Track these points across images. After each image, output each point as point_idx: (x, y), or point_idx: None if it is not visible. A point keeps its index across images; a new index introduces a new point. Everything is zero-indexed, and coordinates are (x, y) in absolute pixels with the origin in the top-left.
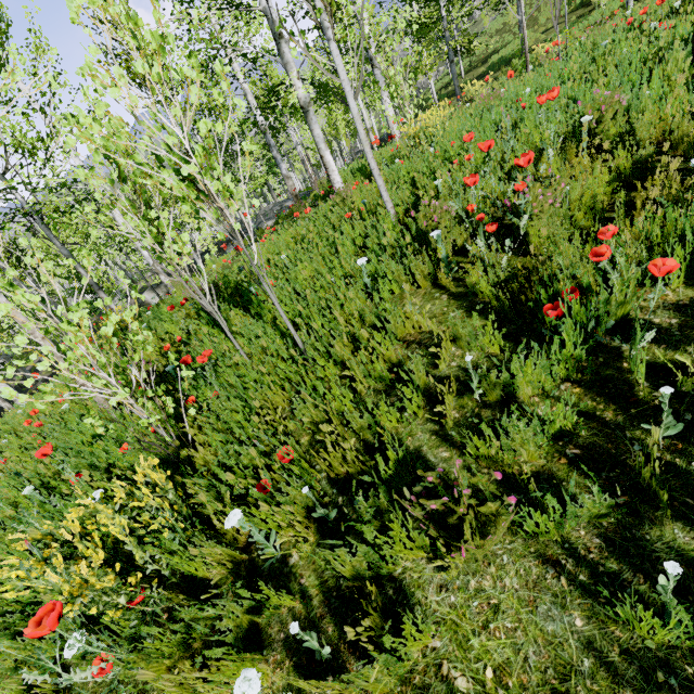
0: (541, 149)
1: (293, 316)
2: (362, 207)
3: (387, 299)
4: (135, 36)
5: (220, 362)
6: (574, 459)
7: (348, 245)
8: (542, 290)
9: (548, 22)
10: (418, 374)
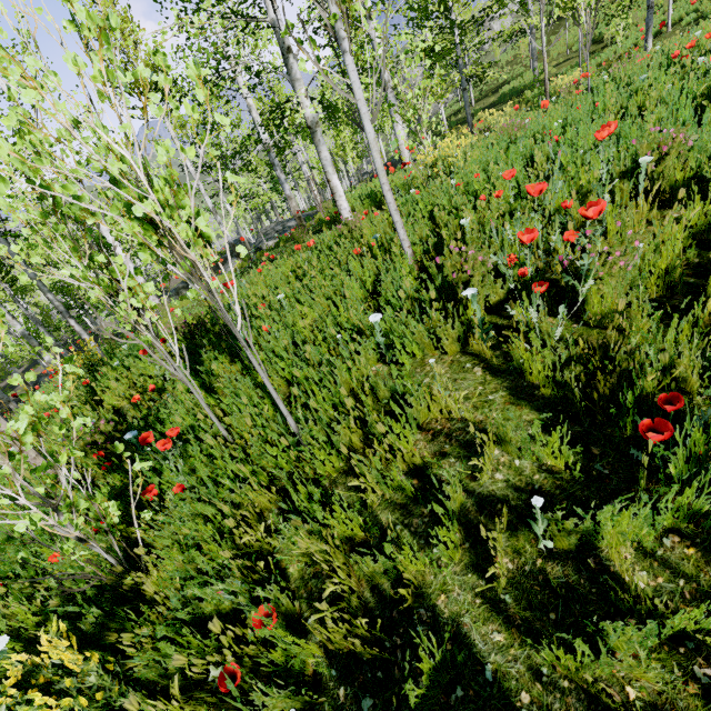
0: (588, 190)
1: (288, 373)
2: (373, 242)
3: (408, 374)
4: (74, 19)
5: (192, 438)
6: (710, 688)
7: (356, 287)
8: (630, 392)
9: (559, 56)
10: (453, 496)
